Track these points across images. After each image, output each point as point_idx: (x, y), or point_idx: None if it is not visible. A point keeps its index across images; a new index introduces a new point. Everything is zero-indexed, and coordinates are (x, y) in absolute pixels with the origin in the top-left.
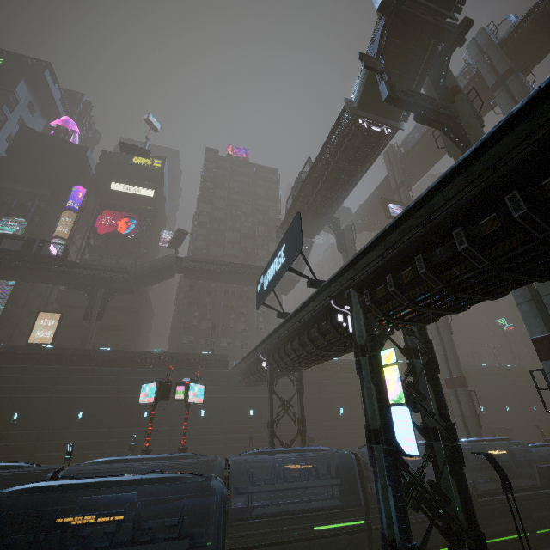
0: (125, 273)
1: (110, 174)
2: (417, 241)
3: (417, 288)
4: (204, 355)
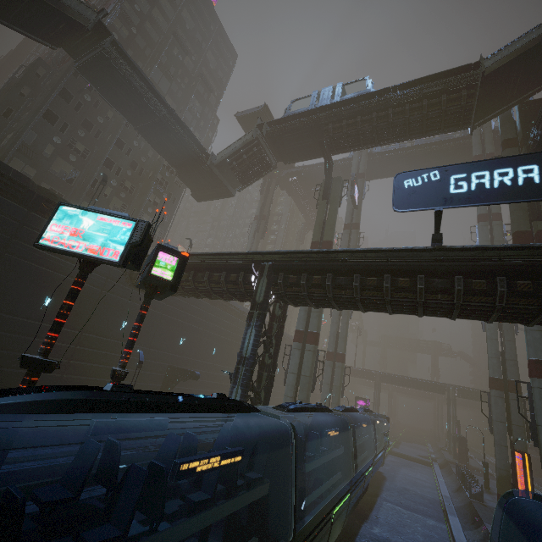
0: None
1: None
2: None
3: None
4: None
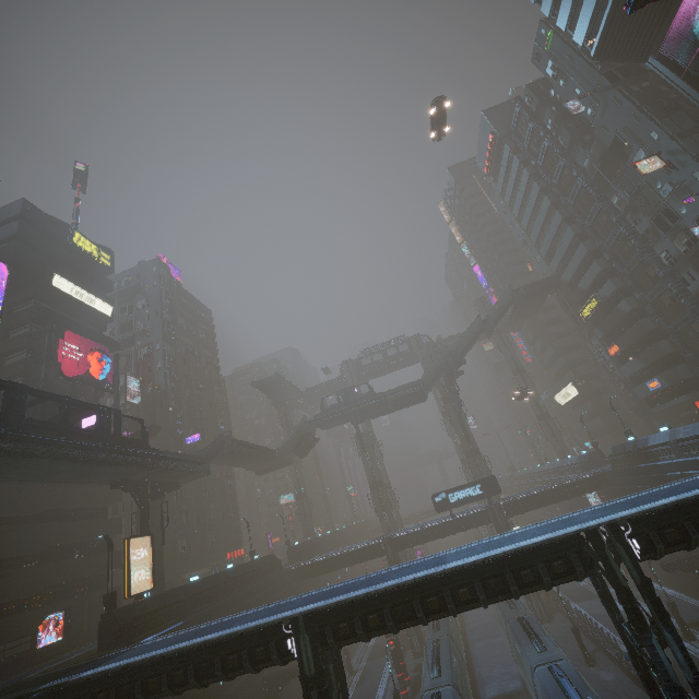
0: (200, 464)
1: (40, 250)
2: (533, 496)
3: (529, 508)
4: (266, 558)
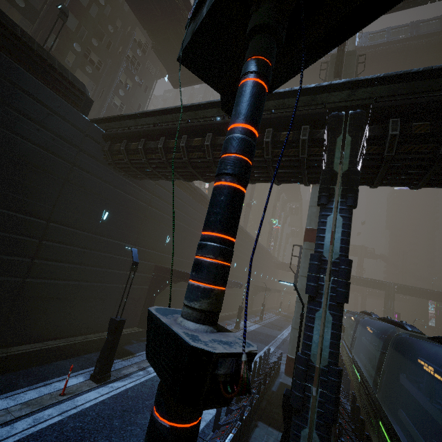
0: None
1: None
2: None
3: None
4: (32, 39)
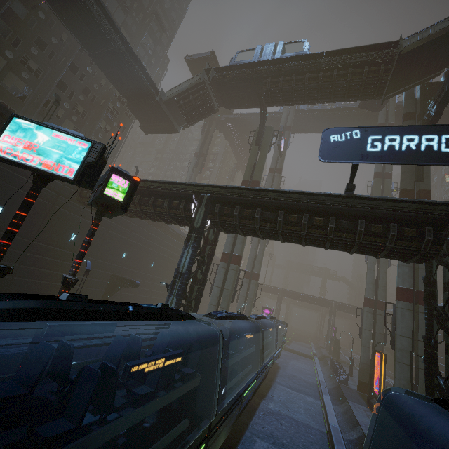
0: None
1: None
2: None
3: None
4: None
